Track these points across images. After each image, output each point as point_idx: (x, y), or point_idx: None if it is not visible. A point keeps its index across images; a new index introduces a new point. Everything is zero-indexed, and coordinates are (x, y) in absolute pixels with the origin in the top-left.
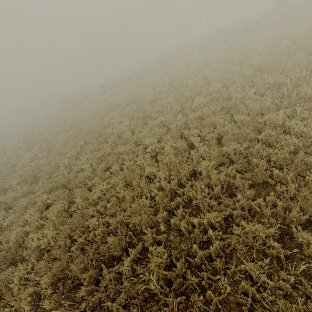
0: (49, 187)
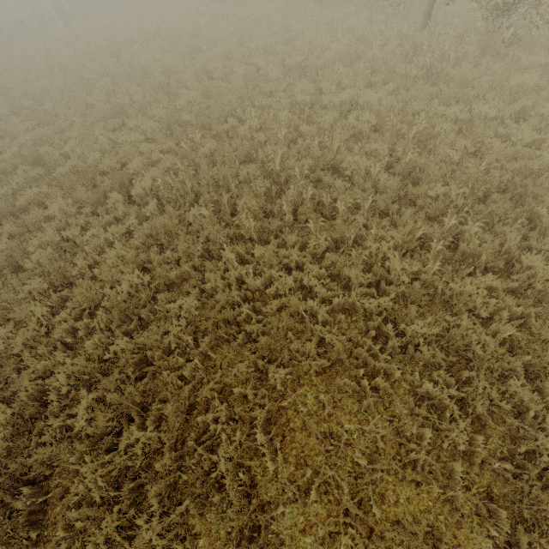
0: (102, 117)
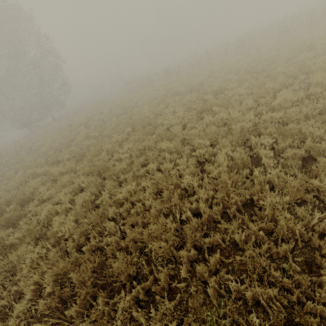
0: (88, 171)
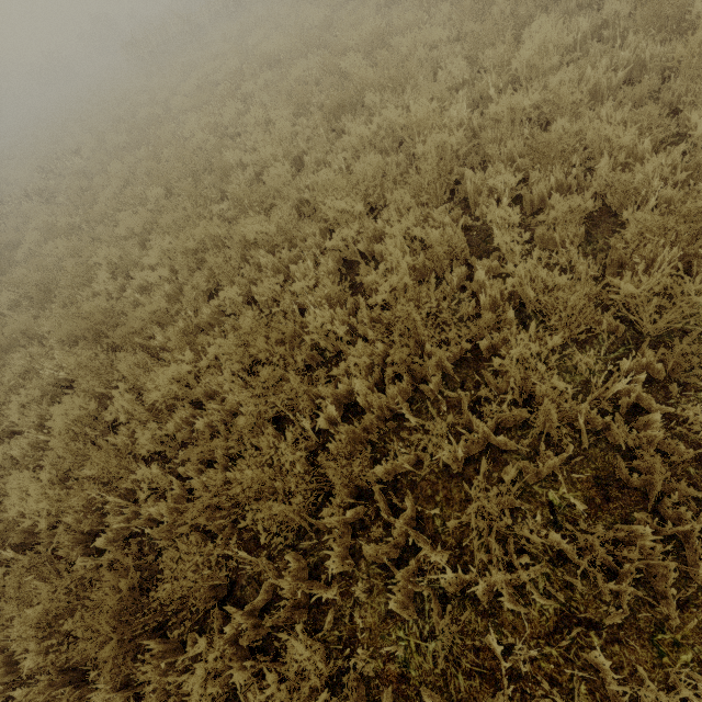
0: (70, 333)
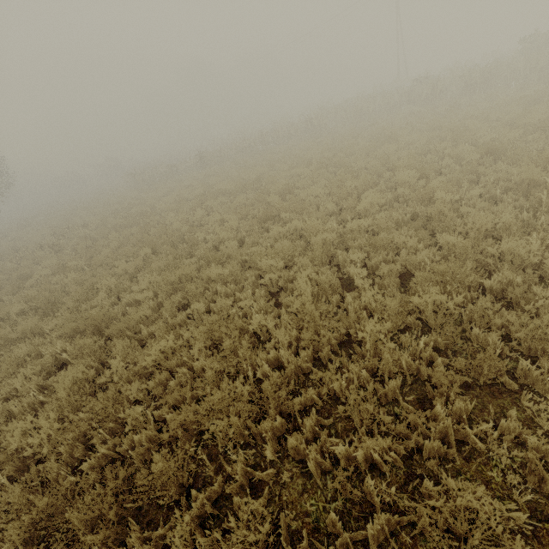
0: (72, 329)
